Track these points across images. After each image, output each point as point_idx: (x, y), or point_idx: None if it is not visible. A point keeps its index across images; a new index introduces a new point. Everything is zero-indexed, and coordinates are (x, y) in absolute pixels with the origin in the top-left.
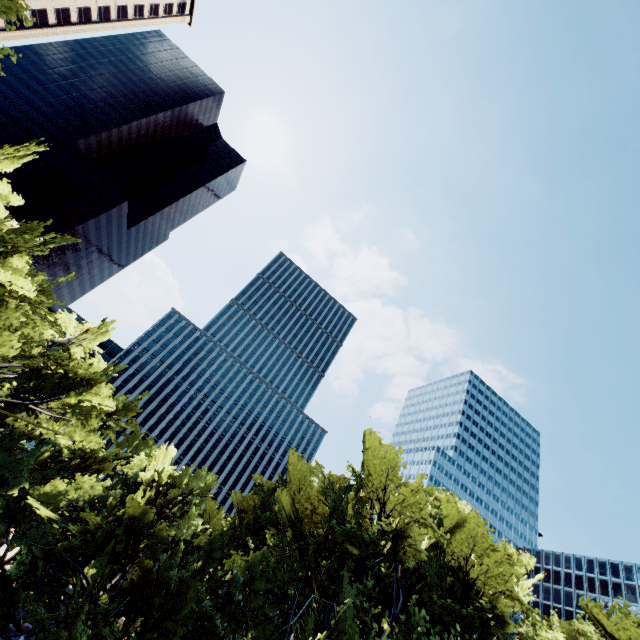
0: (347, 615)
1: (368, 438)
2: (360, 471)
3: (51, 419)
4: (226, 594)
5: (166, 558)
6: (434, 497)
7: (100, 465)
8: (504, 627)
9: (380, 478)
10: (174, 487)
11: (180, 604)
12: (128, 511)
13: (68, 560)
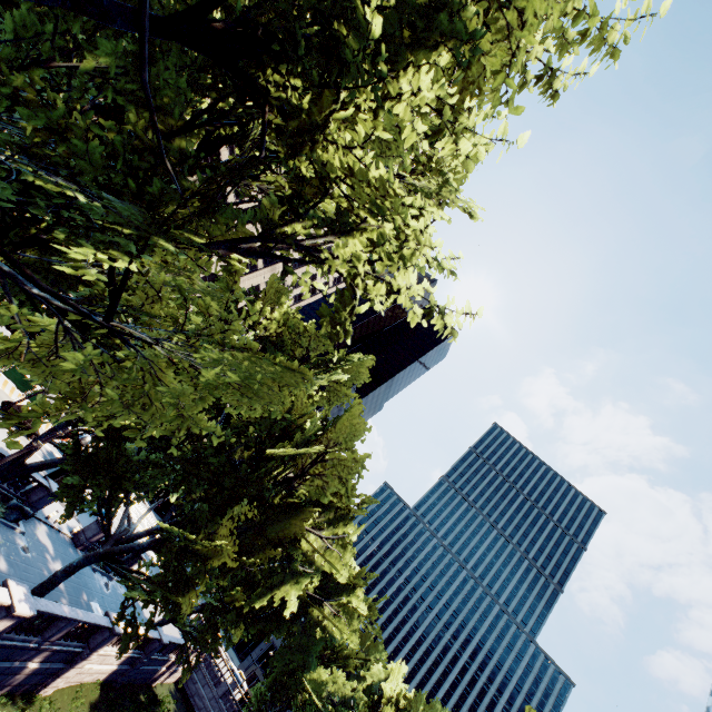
0: None
1: None
2: None
3: (332, 614)
4: None
5: None
6: None
7: (346, 661)
8: None
9: None
10: (411, 711)
11: None
12: None
13: None
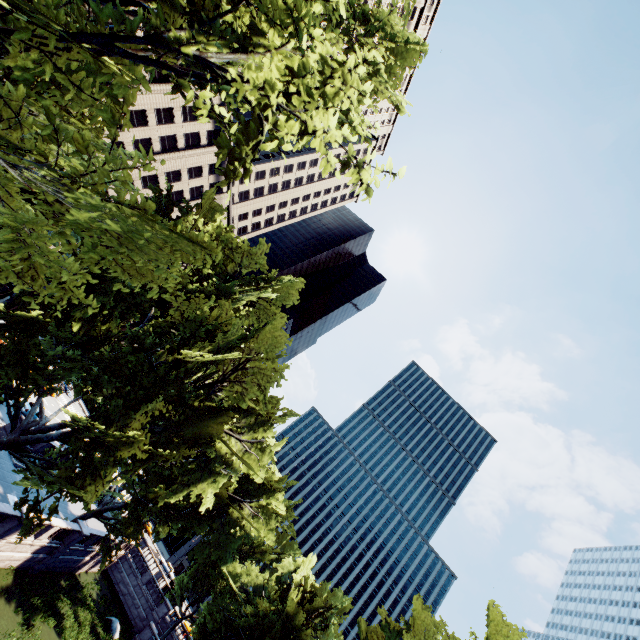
0: None
1: (493, 611)
2: None
3: (251, 514)
4: None
5: None
6: None
7: (262, 555)
8: None
9: None
10: (316, 597)
11: None
12: (286, 607)
13: (241, 634)
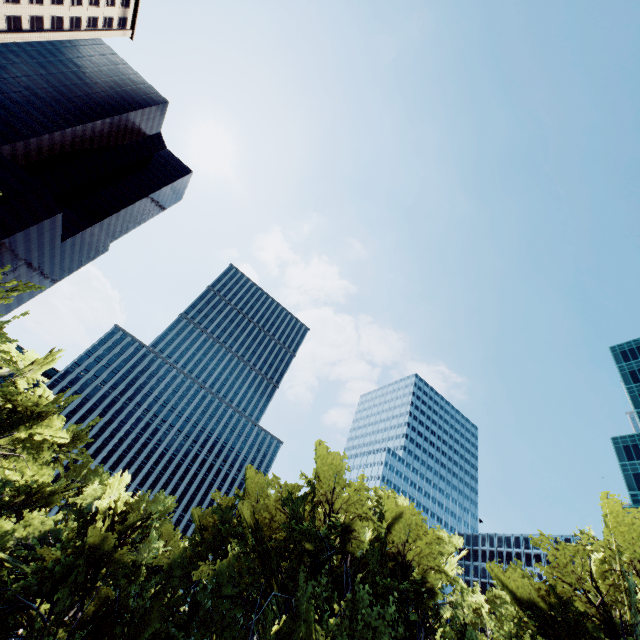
0: (303, 601)
1: (318, 449)
2: (312, 479)
3: (0, 457)
4: (191, 608)
5: (126, 585)
6: (378, 495)
7: (48, 499)
8: (434, 598)
9: (329, 483)
10: (132, 513)
11: (143, 627)
12: (87, 542)
13: (21, 600)
